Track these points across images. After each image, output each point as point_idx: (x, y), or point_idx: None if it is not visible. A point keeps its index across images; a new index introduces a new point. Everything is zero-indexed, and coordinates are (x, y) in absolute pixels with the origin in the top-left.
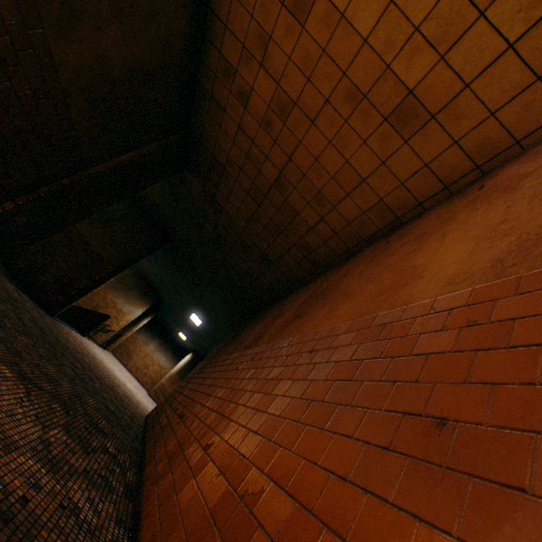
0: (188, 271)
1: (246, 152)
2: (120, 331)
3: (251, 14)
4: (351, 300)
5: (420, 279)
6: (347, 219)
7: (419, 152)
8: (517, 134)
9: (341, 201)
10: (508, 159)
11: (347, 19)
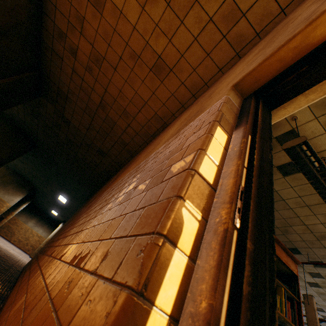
0: (52, 166)
1: (79, 86)
2: (2, 215)
3: (70, 3)
4: (136, 162)
5: (159, 144)
6: (142, 125)
7: (168, 88)
8: (205, 80)
9: (137, 114)
10: (204, 92)
11: (124, 15)
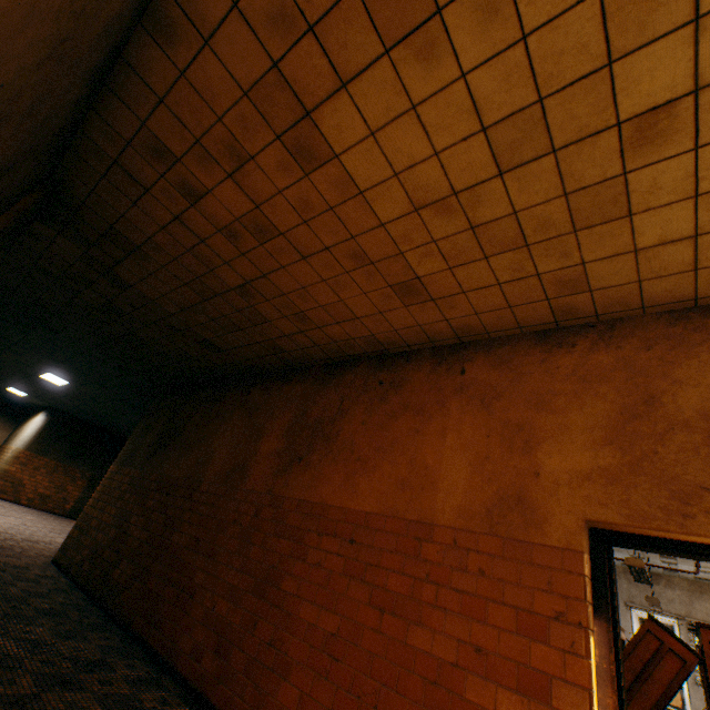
0: (37, 330)
1: (187, 246)
2: None
3: (218, 116)
4: (370, 475)
5: (436, 491)
6: (333, 339)
7: (416, 316)
8: (489, 329)
9: (329, 325)
10: (480, 341)
11: (366, 199)
